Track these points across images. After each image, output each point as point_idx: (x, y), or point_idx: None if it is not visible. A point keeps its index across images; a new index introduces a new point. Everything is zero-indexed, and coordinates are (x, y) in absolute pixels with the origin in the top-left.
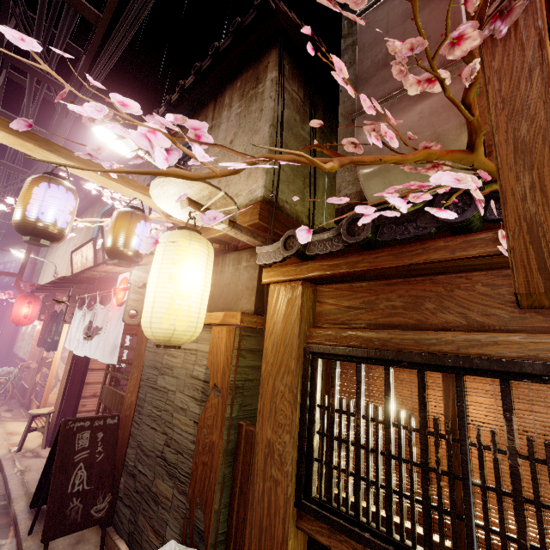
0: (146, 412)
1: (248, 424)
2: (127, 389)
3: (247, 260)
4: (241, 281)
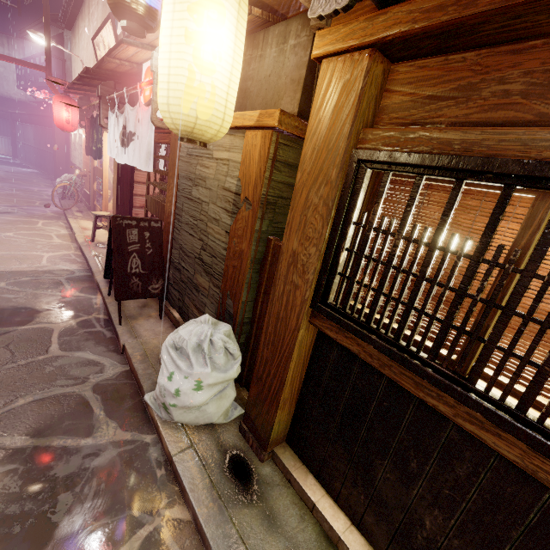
0: (184, 220)
1: (277, 240)
2: (166, 199)
3: (297, 35)
4: (285, 70)
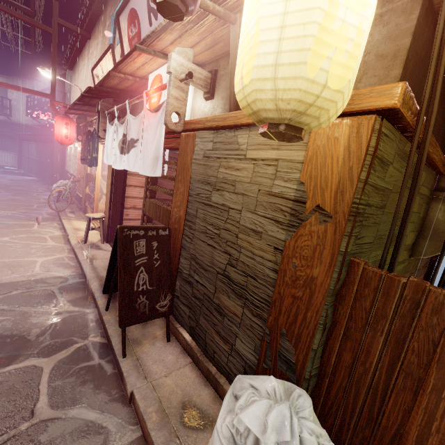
0: (199, 228)
1: (365, 263)
2: (173, 204)
3: (386, 1)
4: None
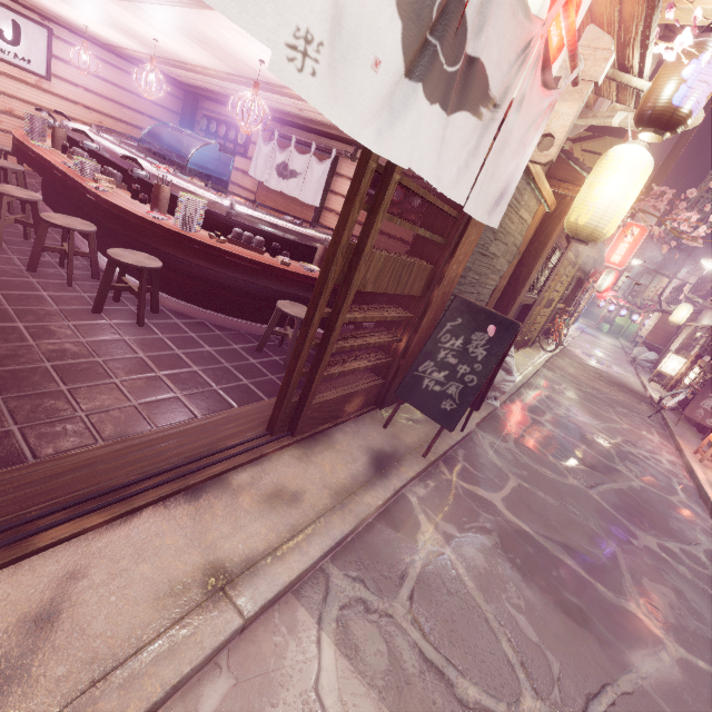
0: (468, 281)
1: None
2: (455, 259)
3: None
4: None
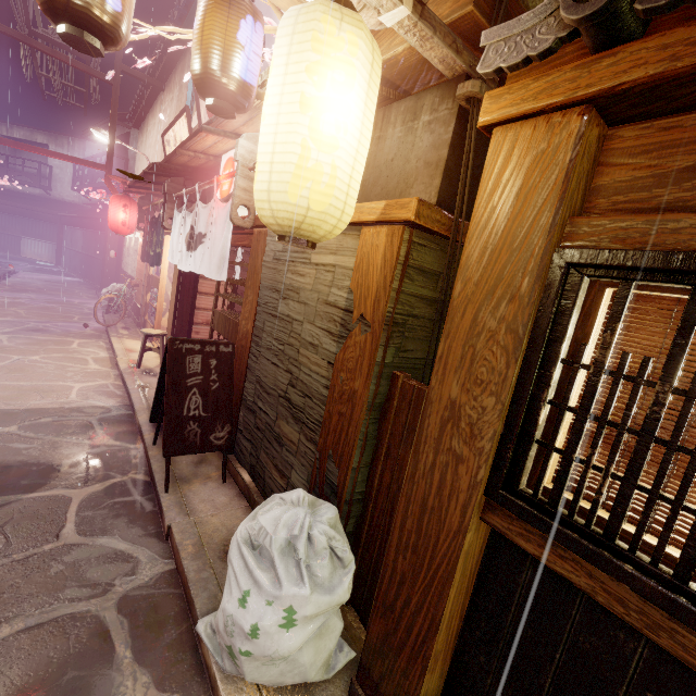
0: (265, 344)
1: (407, 377)
2: (241, 315)
3: (433, 109)
4: (415, 152)
